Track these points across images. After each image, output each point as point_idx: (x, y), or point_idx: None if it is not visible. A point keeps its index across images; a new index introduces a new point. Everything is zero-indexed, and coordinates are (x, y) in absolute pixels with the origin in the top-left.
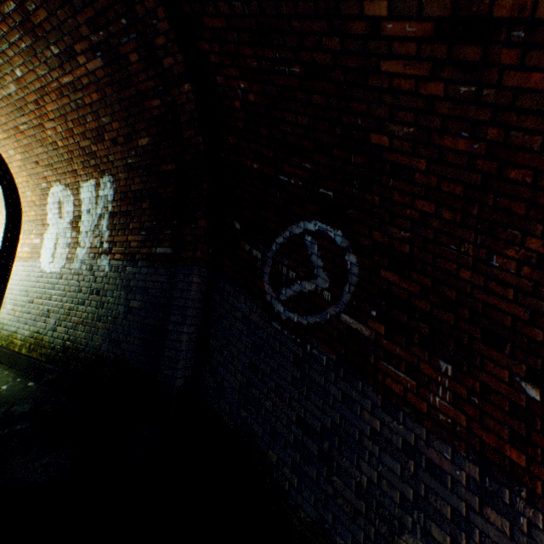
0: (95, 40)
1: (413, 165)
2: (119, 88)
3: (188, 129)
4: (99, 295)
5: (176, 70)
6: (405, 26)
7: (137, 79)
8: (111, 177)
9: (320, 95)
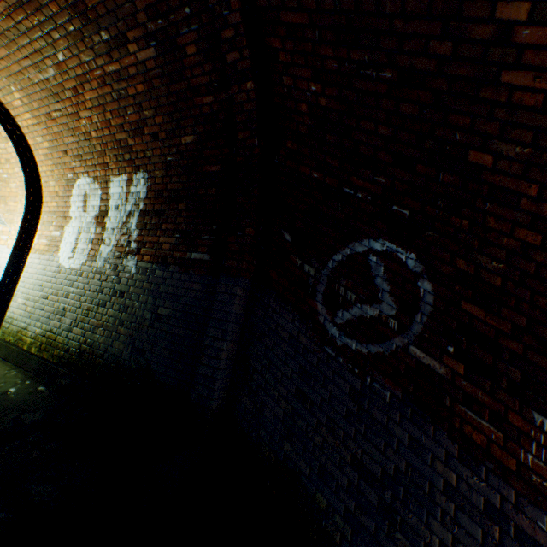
0: (151, 28)
1: (520, 189)
2: (169, 81)
3: (243, 130)
4: (122, 297)
5: (240, 66)
6: (546, 33)
7: (190, 73)
8: (146, 173)
9: (411, 104)
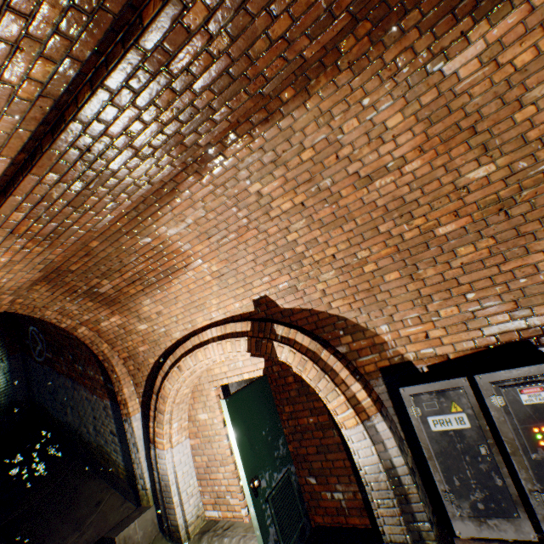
0: None
1: None
2: None
3: None
4: None
5: None
6: None
7: None
8: None
9: None
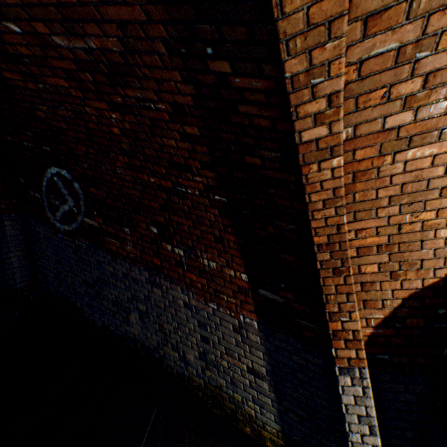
0: None
1: (63, 126)
2: None
3: None
4: None
5: None
6: None
7: None
8: None
9: None
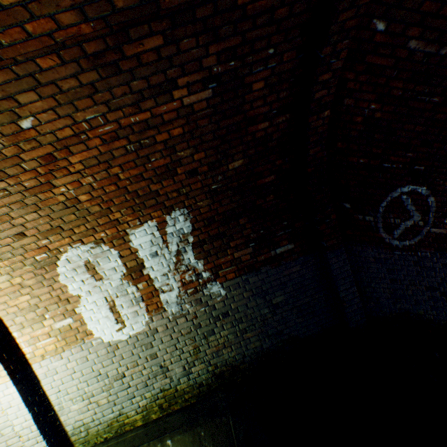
0: (217, 70)
1: None
2: (219, 118)
3: (314, 147)
4: (228, 316)
5: (324, 100)
6: None
7: (249, 106)
8: (184, 209)
9: (443, 114)
